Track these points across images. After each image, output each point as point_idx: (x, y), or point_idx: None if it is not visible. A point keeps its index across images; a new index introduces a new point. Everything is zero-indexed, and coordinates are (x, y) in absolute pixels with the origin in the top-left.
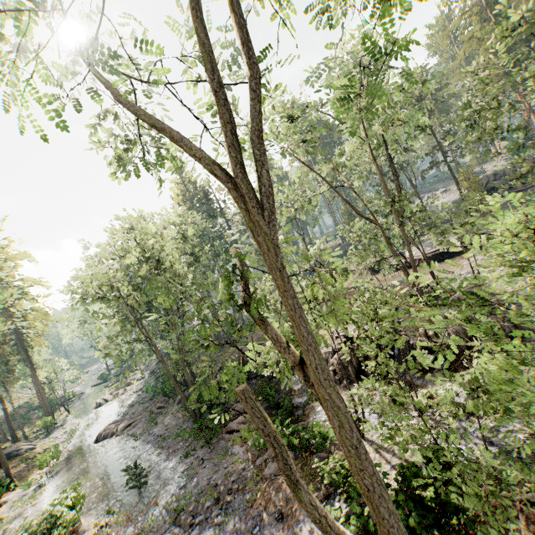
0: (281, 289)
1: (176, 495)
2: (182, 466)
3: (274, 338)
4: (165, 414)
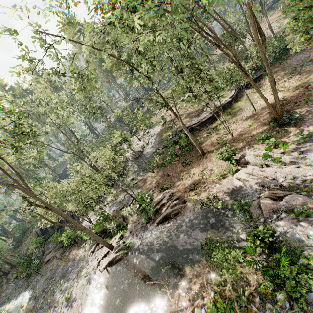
0: (38, 198)
1: (31, 296)
2: (28, 290)
3: (41, 206)
4: (0, 294)
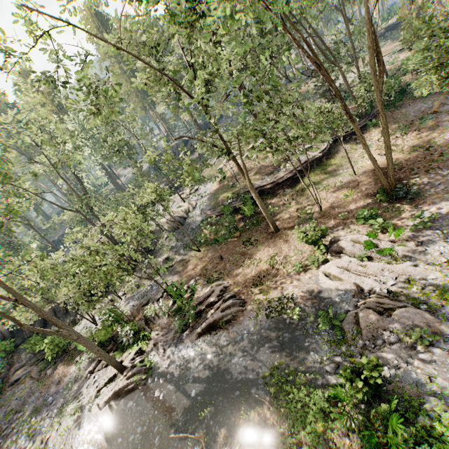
0: None
1: None
2: None
3: (4, 298)
4: None
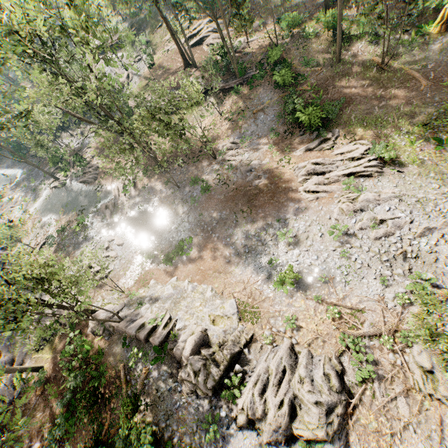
0: None
1: (22, 175)
2: (21, 169)
3: None
4: (6, 158)
